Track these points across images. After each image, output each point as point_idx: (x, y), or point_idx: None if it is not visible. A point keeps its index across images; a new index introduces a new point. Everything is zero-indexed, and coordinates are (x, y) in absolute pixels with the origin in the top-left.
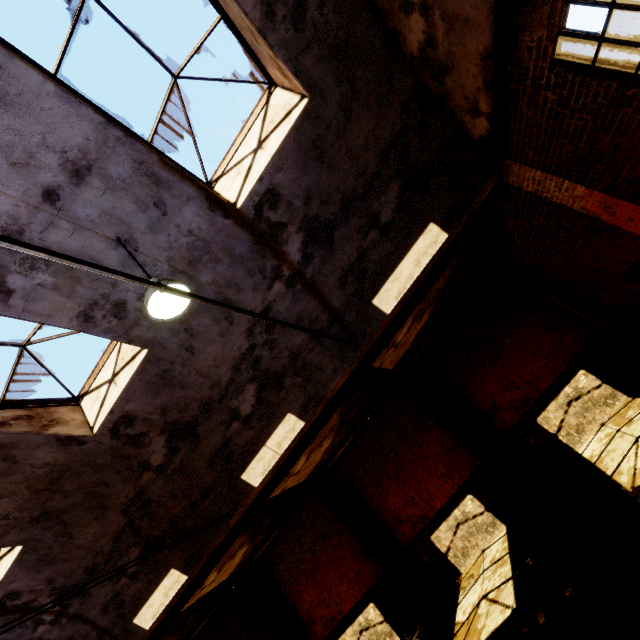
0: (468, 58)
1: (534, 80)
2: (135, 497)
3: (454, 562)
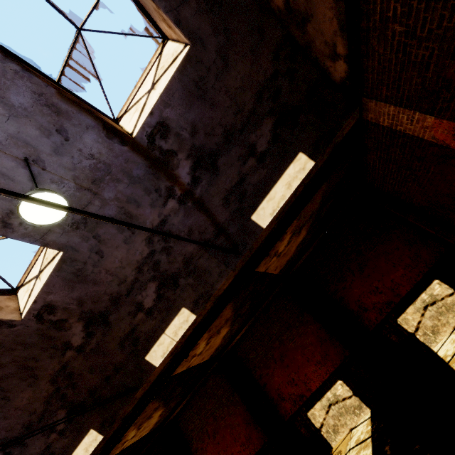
0: (323, 2)
1: (382, 14)
2: (60, 370)
3: (326, 437)
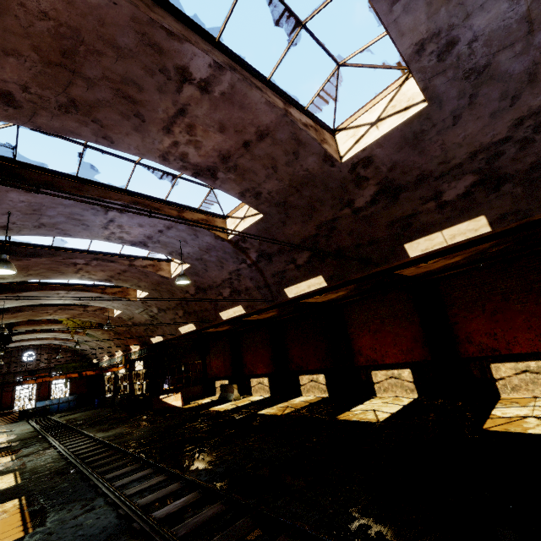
0: None
1: None
2: (329, 221)
3: (499, 388)
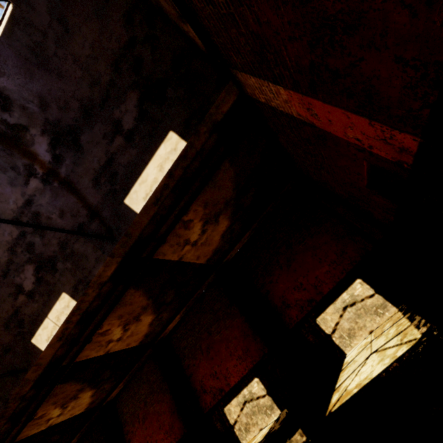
0: None
1: None
2: None
3: (238, 434)
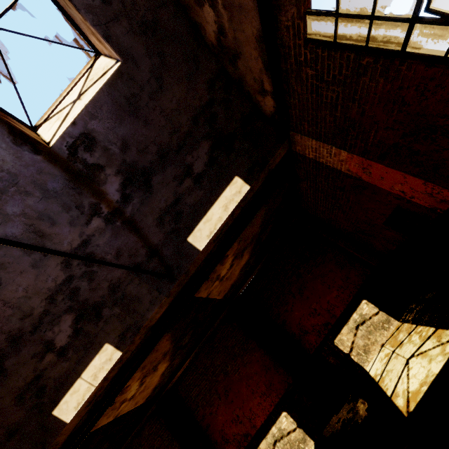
0: (249, 42)
1: (296, 58)
2: None
3: None
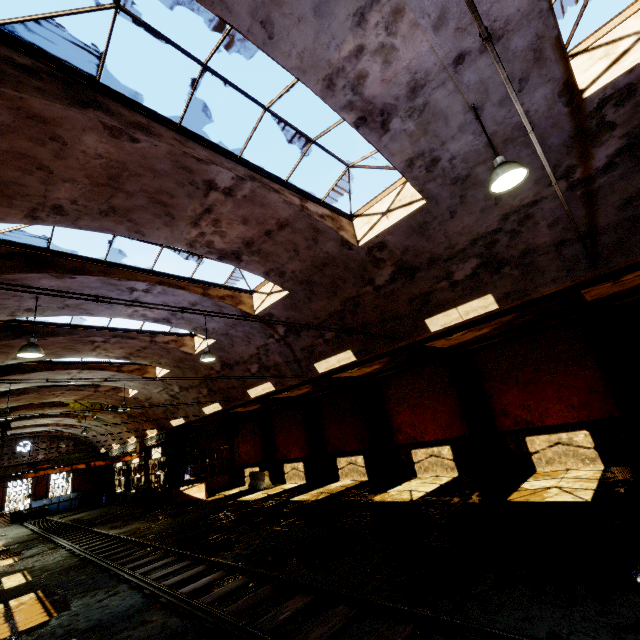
0: None
1: None
2: (353, 297)
3: (535, 462)
